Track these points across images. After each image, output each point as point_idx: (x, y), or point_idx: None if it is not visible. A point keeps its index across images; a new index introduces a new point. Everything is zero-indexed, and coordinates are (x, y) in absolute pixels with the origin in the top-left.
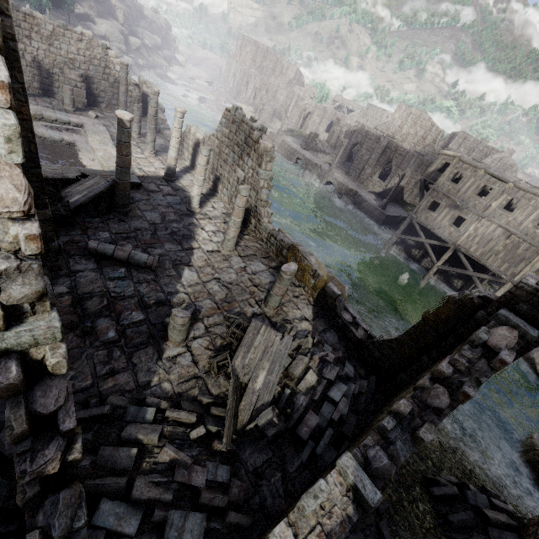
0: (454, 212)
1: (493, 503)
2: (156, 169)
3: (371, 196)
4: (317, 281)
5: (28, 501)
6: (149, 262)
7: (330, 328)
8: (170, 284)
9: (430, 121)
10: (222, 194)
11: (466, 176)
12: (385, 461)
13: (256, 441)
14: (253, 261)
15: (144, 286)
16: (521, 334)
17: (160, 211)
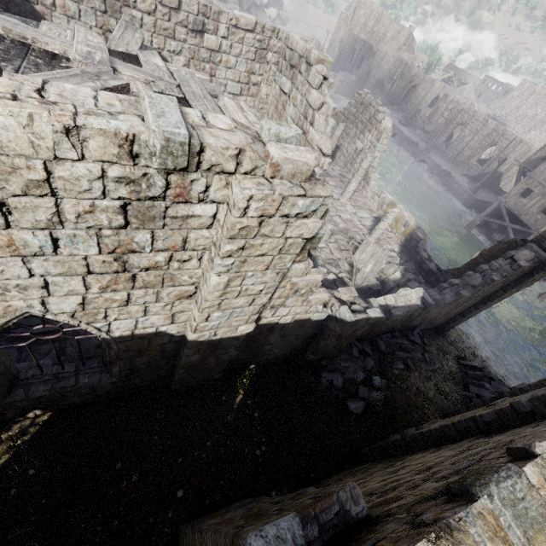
0: (545, 201)
1: (501, 381)
2: None
3: (464, 179)
4: (407, 229)
5: None
6: None
7: (410, 260)
8: None
9: None
10: (339, 160)
11: None
12: (438, 297)
13: (364, 294)
14: (360, 210)
15: None
16: (537, 256)
17: None
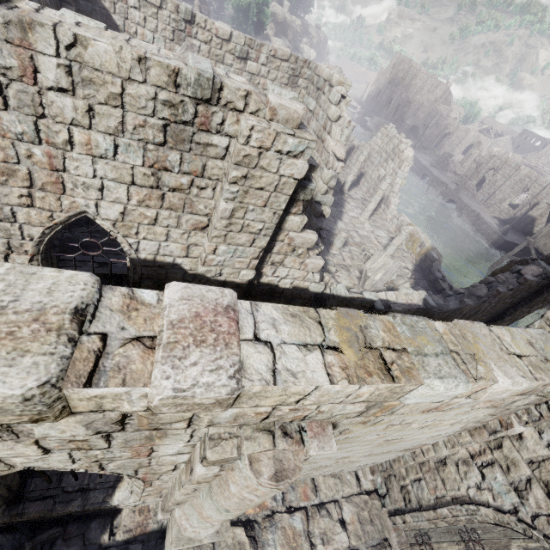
0: None
1: None
2: None
3: (494, 221)
4: (422, 249)
5: None
6: None
7: (424, 279)
8: (331, 224)
9: None
10: (363, 185)
11: None
12: (441, 302)
13: None
14: (378, 229)
15: None
16: (545, 272)
17: None
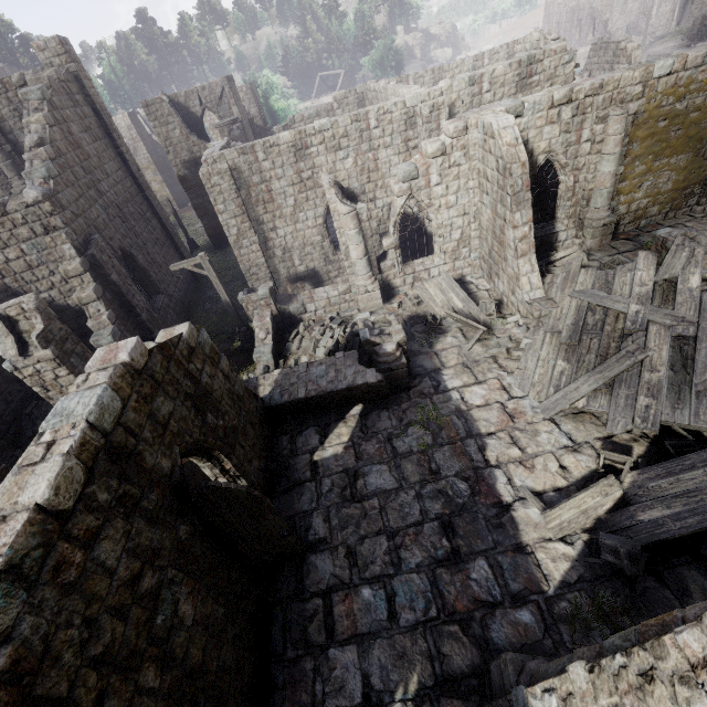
0: None
1: None
2: None
3: None
4: None
5: None
6: None
7: None
8: None
9: None
10: None
11: None
12: None
13: None
14: None
15: None
16: None
17: None
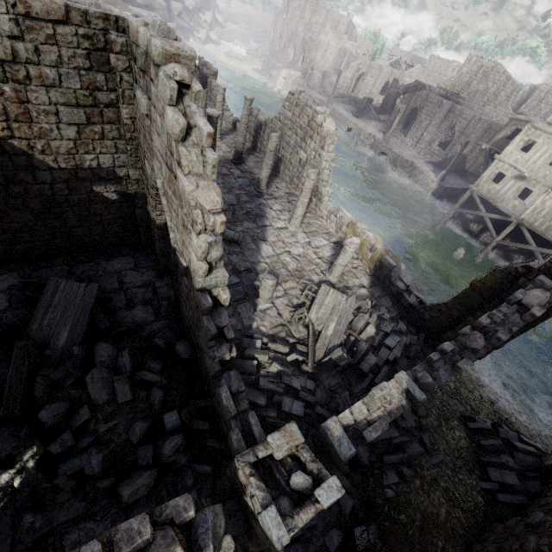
0: (520, 184)
1: (522, 439)
2: (224, 153)
3: (429, 167)
4: (375, 254)
5: (216, 373)
6: (236, 238)
7: (385, 294)
8: (253, 255)
9: (505, 74)
10: (284, 174)
11: (537, 144)
12: (430, 380)
13: (329, 370)
14: (315, 237)
15: (234, 257)
16: None
17: (235, 193)
